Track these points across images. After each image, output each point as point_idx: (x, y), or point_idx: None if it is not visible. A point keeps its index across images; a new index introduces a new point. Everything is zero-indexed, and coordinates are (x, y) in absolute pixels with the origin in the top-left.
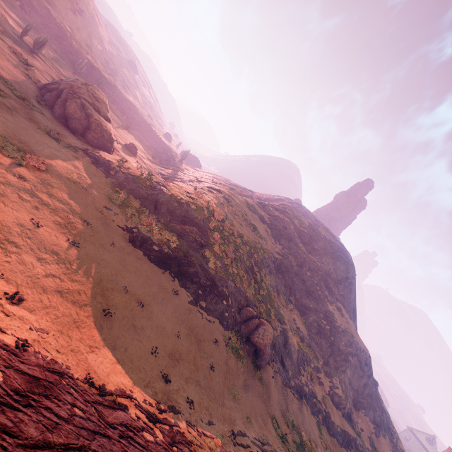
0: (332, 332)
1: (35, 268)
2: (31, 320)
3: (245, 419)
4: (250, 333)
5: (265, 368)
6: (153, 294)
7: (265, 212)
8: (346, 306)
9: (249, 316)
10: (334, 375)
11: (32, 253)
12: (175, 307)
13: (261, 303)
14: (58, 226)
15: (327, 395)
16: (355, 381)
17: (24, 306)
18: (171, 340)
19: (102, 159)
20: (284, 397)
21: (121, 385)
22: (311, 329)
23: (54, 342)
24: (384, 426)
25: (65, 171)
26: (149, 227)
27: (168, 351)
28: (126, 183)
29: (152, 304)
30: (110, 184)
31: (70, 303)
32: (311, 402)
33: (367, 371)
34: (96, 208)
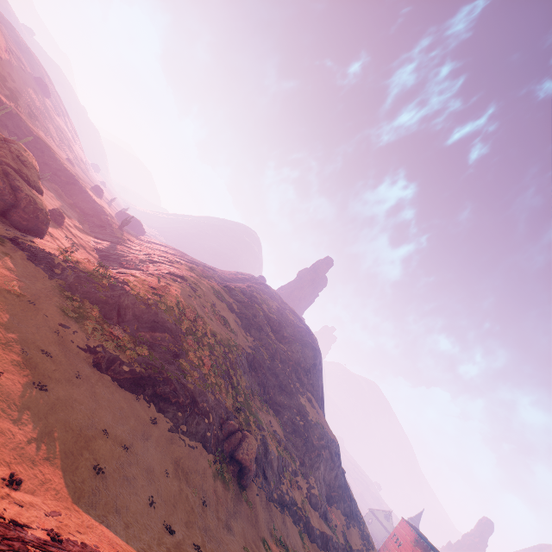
0: (306, 428)
1: (15, 435)
2: (40, 505)
3: (243, 550)
4: (234, 451)
5: (249, 486)
6: (132, 430)
7: (233, 297)
8: (315, 396)
9: (232, 431)
10: (310, 474)
11: (5, 416)
12: (156, 440)
13: (240, 411)
14: (18, 367)
15: (305, 498)
16: (327, 474)
17: (24, 489)
18: (162, 483)
19: (41, 251)
20: (270, 513)
21: (140, 551)
22: (287, 429)
23: (71, 523)
24: (353, 515)
25: (1, 281)
26: (116, 343)
27: (163, 497)
28: (78, 285)
29: (134, 443)
30: (57, 288)
31: (62, 469)
32: (293, 511)
33: (337, 462)
34: (50, 328)
